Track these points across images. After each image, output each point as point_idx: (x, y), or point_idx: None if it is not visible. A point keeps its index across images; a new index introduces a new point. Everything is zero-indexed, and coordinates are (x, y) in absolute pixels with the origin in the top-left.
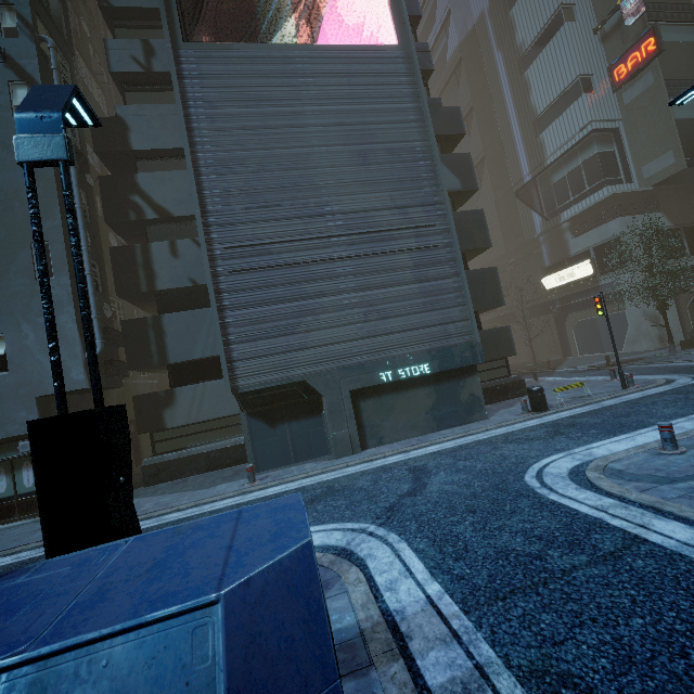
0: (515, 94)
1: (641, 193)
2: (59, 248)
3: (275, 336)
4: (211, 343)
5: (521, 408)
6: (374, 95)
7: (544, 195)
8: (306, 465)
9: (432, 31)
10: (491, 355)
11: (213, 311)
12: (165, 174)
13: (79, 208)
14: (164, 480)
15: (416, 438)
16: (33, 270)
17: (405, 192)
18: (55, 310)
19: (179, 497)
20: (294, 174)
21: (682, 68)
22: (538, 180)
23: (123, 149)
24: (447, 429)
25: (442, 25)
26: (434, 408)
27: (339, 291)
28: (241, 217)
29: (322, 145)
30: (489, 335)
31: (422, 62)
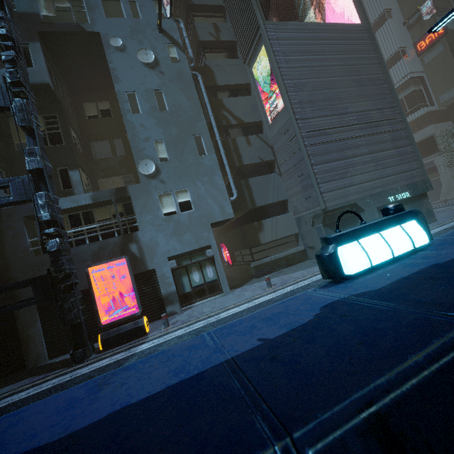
0: None
1: (440, 111)
2: (207, 138)
3: (338, 179)
4: (276, 194)
5: (446, 216)
6: (357, 50)
7: None
8: None
9: None
10: None
11: (309, 166)
12: (236, 98)
13: (212, 115)
14: (266, 274)
15: None
16: (196, 151)
17: (380, 101)
18: (211, 173)
19: (308, 270)
20: (329, 91)
21: None
22: None
23: (213, 84)
24: None
25: None
26: None
27: (361, 154)
28: (310, 115)
29: (339, 76)
30: None
31: None
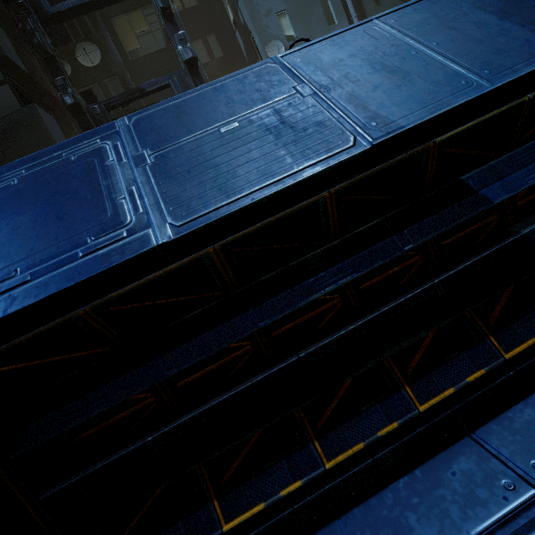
0: None
1: None
2: None
3: None
4: None
5: None
6: None
7: None
8: None
9: None
10: None
11: None
12: None
13: None
14: None
15: None
16: (325, 19)
17: None
18: None
19: None
20: None
21: None
22: None
23: None
24: None
25: None
26: None
27: None
28: None
29: None
30: None
31: None
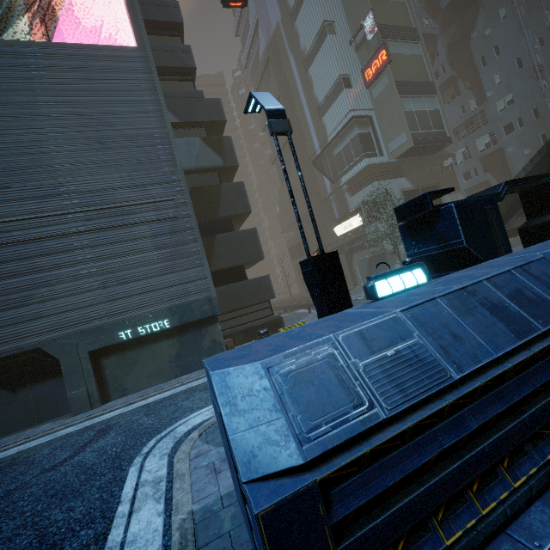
0: (304, 87)
1: (390, 163)
2: None
3: (5, 309)
4: None
5: None
6: (112, 89)
7: (331, 164)
8: (42, 426)
9: (248, 35)
10: (254, 300)
11: None
12: None
13: None
14: None
15: (158, 386)
16: None
17: (143, 172)
18: None
19: None
20: (26, 158)
21: (408, 73)
22: (326, 153)
23: None
24: (189, 374)
25: (255, 30)
26: (177, 356)
27: (77, 262)
28: None
29: (57, 132)
30: (251, 284)
31: (185, 61)
